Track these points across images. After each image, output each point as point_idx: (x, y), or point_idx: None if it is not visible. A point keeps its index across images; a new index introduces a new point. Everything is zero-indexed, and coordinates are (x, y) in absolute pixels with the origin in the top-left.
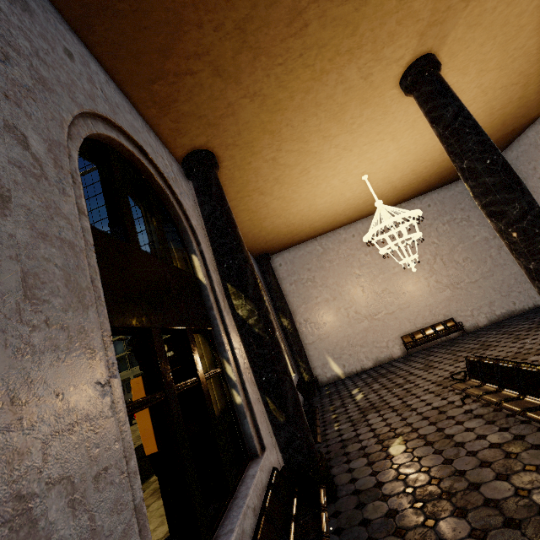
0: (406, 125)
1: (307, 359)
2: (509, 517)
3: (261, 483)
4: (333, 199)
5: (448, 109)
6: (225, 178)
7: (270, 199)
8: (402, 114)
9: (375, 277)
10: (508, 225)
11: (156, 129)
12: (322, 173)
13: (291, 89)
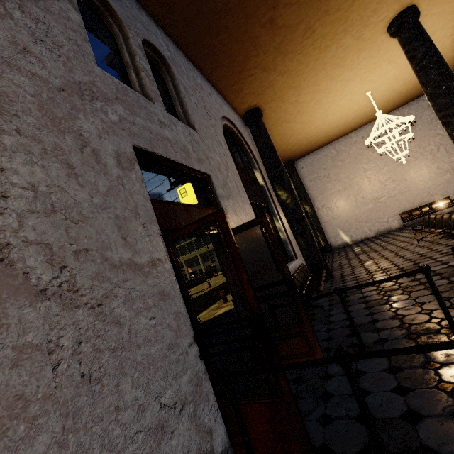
0: (400, 50)
1: (323, 232)
2: (403, 269)
3: (296, 265)
4: (343, 114)
5: (419, 50)
6: (265, 119)
7: (294, 124)
8: (395, 45)
9: (380, 169)
10: (452, 131)
11: (232, 105)
12: (332, 99)
13: (306, 62)
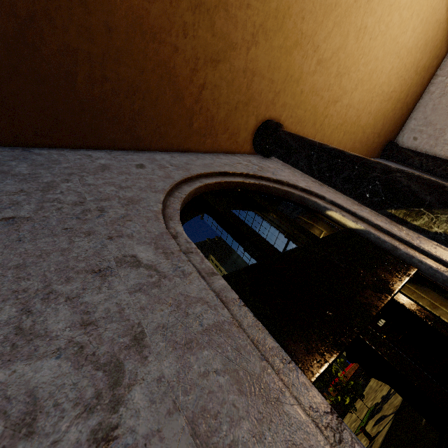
0: None
1: None
2: None
3: None
4: (421, 15)
5: None
6: (294, 126)
7: (347, 98)
8: None
9: None
10: None
11: (220, 150)
12: (382, 9)
13: None
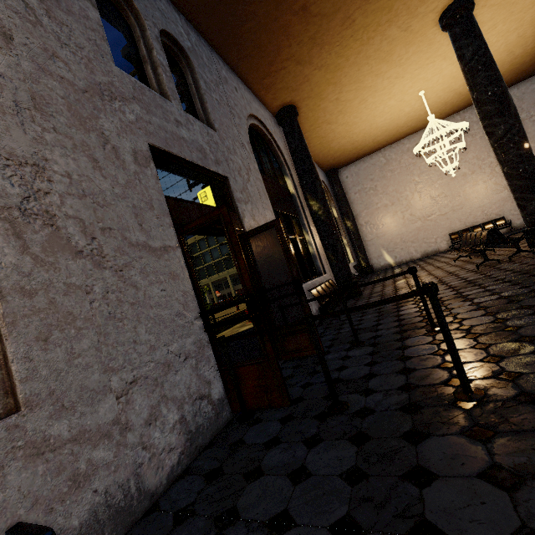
0: None
1: (365, 252)
2: None
3: (323, 281)
4: (393, 116)
5: (469, 49)
6: (302, 119)
7: (335, 126)
8: (449, 39)
9: (432, 183)
10: (495, 142)
11: (263, 101)
12: (379, 99)
13: (346, 55)
